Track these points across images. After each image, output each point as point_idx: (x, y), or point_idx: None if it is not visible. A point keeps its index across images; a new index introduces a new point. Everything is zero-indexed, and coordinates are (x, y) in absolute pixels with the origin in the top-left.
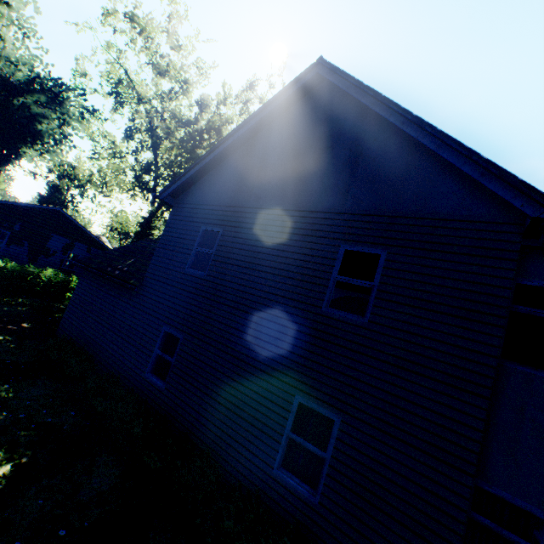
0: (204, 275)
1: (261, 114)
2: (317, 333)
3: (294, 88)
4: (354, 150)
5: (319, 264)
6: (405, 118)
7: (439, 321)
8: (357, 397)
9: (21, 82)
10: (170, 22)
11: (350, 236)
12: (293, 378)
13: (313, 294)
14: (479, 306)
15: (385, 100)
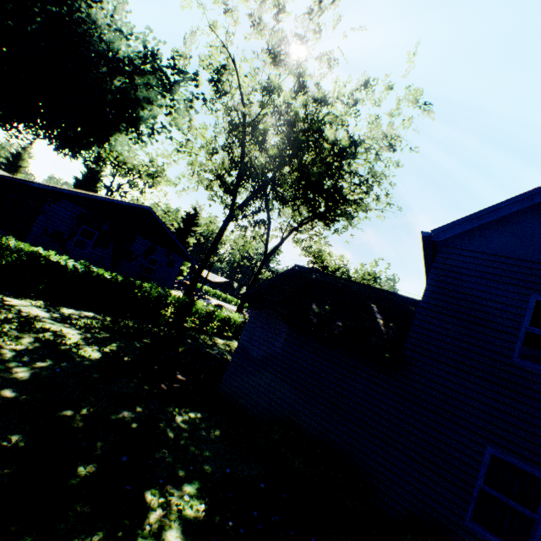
0: None
1: None
2: None
3: None
4: None
5: None
6: None
7: None
8: None
9: (129, 59)
10: (321, 2)
11: None
12: None
13: None
14: None
15: None
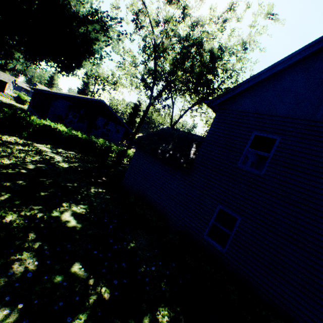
0: (260, 173)
1: None
2: None
3: None
4: None
5: None
6: None
7: None
8: None
9: (85, 16)
10: None
11: None
12: None
13: None
14: None
15: None
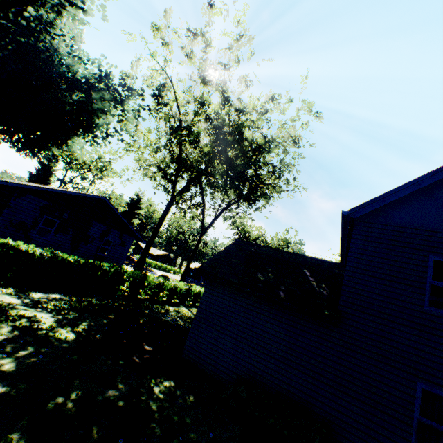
0: None
1: None
2: None
3: None
4: None
5: None
6: None
7: None
8: None
9: (86, 79)
10: (239, 41)
11: None
12: None
13: None
14: None
15: None
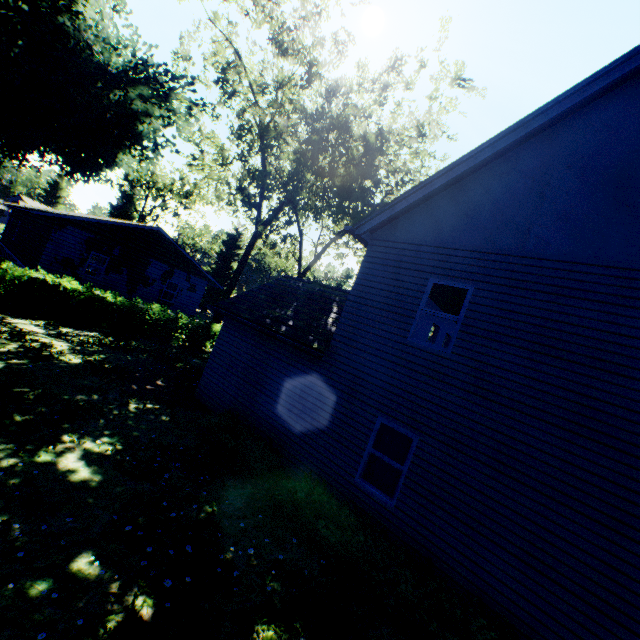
0: (446, 352)
1: (551, 111)
2: None
3: (626, 67)
4: None
5: None
6: None
7: None
8: None
9: (121, 71)
10: None
11: None
12: None
13: None
14: None
15: None
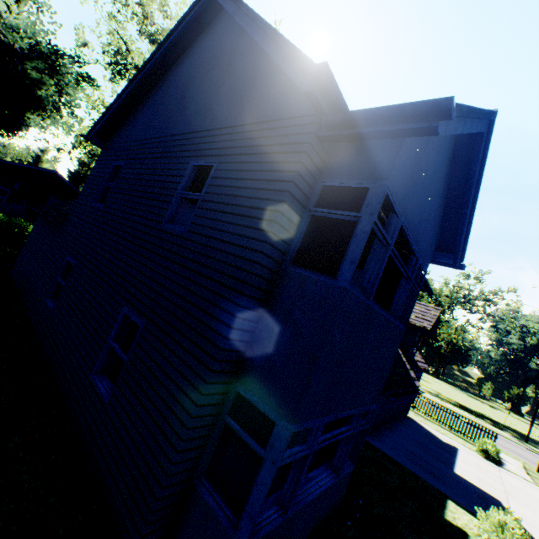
0: (102, 207)
1: (165, 45)
2: (153, 248)
3: (192, 14)
4: (226, 68)
5: (172, 183)
6: (250, 19)
7: (233, 223)
8: (160, 303)
9: (23, 50)
10: None
11: (199, 152)
12: (127, 291)
13: (161, 212)
14: (265, 203)
15: (240, 4)
